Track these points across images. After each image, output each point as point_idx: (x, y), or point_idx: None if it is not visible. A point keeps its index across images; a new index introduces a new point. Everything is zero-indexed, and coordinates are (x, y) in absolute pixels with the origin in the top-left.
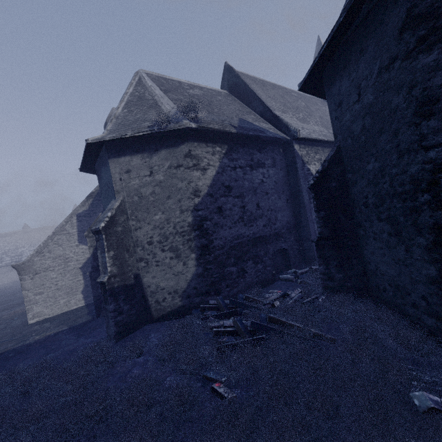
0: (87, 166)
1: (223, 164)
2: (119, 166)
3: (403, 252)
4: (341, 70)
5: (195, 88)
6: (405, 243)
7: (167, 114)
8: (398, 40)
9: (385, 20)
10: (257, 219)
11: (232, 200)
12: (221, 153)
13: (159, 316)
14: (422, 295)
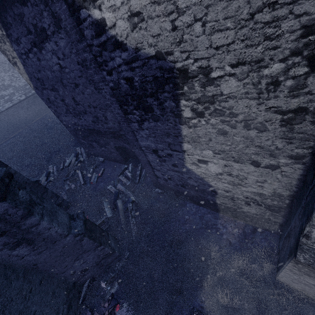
0: None
1: (18, 53)
2: None
3: None
4: None
5: None
6: None
7: None
8: None
9: None
10: (82, 114)
11: (51, 93)
12: (6, 37)
13: None
14: None
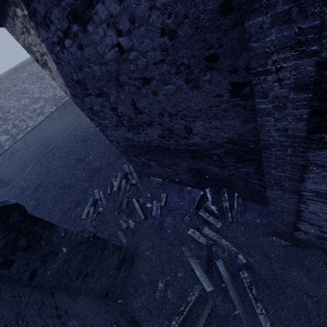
0: None
1: (48, 44)
2: None
3: None
4: None
5: None
6: None
7: None
8: None
9: None
10: (143, 127)
11: (96, 100)
12: (28, 20)
13: None
14: None
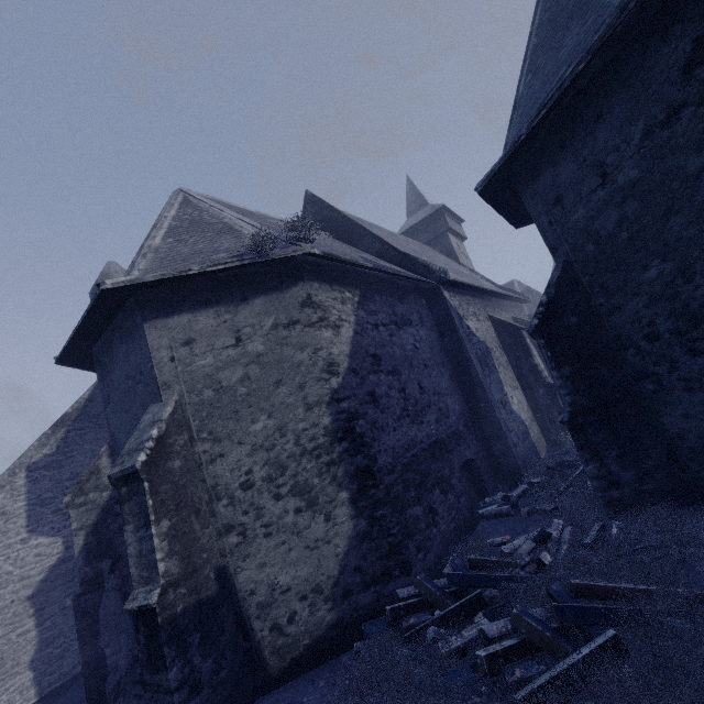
0: (75, 351)
1: (360, 319)
2: (169, 333)
3: None
4: (554, 153)
5: (273, 219)
6: None
7: (268, 234)
8: (683, 82)
9: (646, 65)
10: (425, 411)
11: (385, 379)
12: (353, 302)
13: (283, 667)
14: None
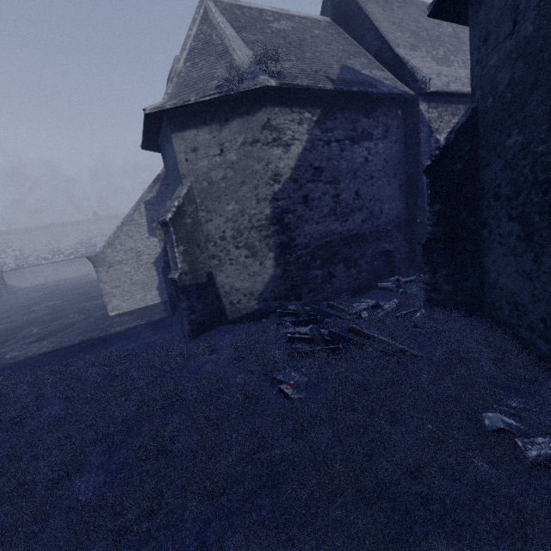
0: (149, 143)
1: (313, 137)
2: (184, 142)
3: (530, 262)
4: None
5: (282, 18)
6: (534, 251)
7: (239, 68)
8: None
9: None
10: (354, 213)
11: (322, 187)
12: (311, 121)
13: (234, 318)
14: (541, 317)
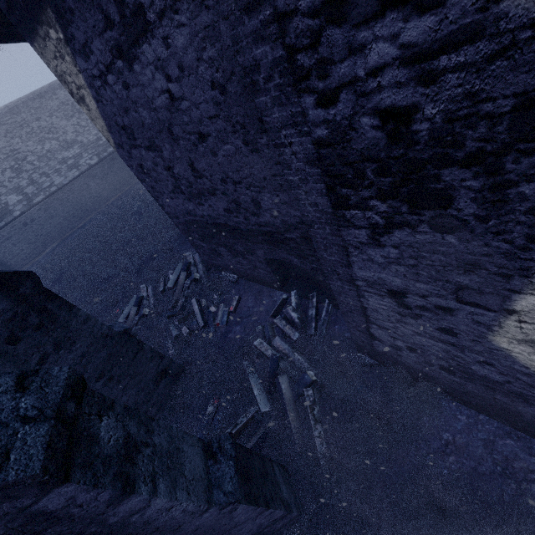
0: None
1: (86, 76)
2: None
3: None
4: None
5: None
6: None
7: None
8: None
9: None
10: (206, 196)
11: (147, 155)
12: (64, 45)
13: None
14: None
